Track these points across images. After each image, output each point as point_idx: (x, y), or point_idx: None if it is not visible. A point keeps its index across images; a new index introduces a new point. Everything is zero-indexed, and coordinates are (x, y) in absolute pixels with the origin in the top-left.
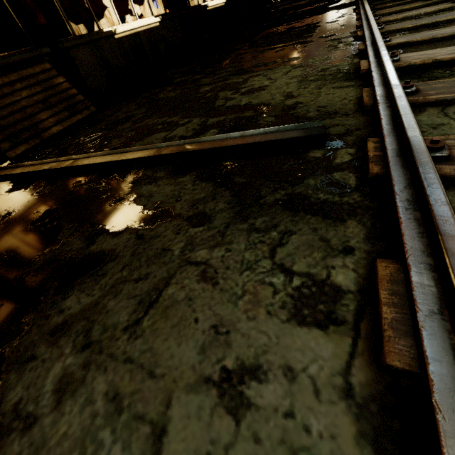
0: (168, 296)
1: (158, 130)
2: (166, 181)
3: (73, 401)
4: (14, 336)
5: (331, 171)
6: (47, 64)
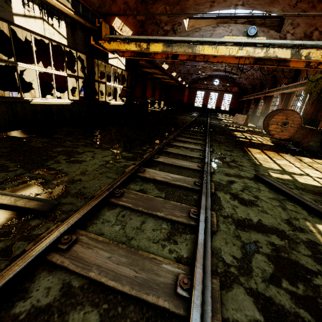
0: None
1: None
2: None
3: None
4: None
5: (21, 239)
6: None
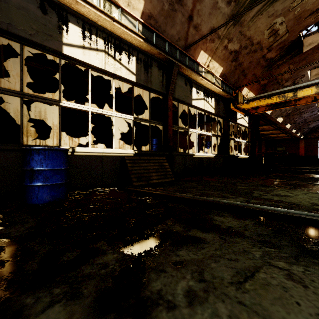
0: (261, 277)
1: (215, 196)
2: (231, 218)
3: (202, 308)
4: (149, 255)
5: None
6: (164, 157)
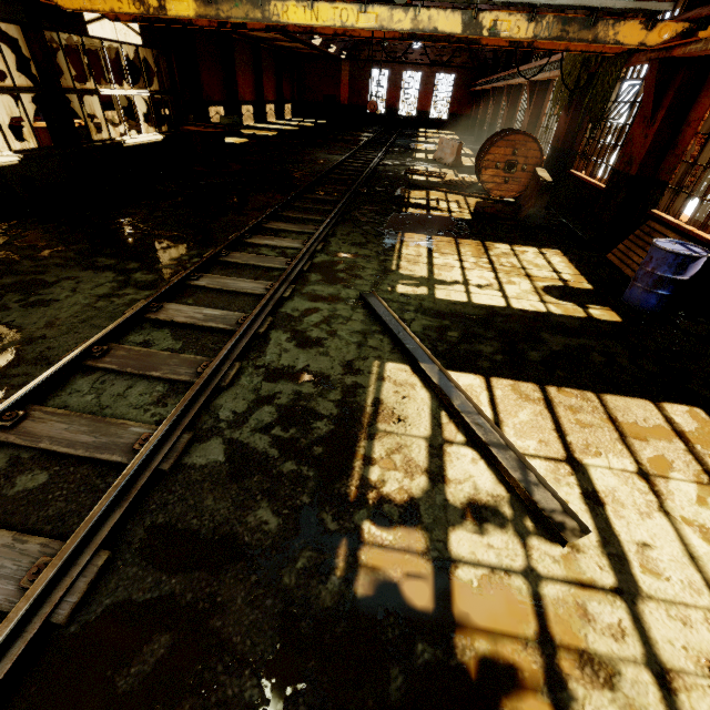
0: None
1: None
2: None
3: None
4: None
5: None
6: None
